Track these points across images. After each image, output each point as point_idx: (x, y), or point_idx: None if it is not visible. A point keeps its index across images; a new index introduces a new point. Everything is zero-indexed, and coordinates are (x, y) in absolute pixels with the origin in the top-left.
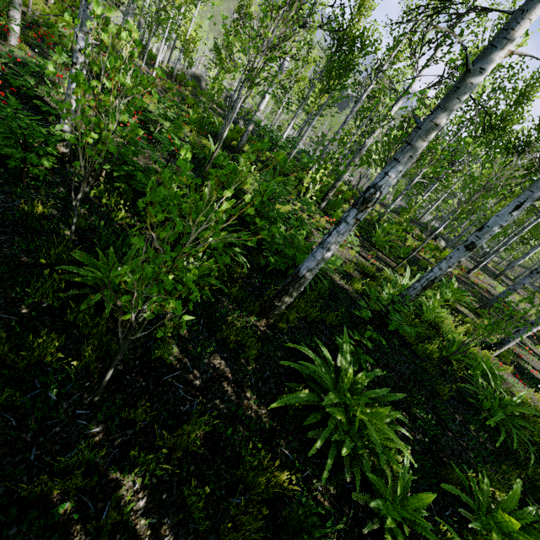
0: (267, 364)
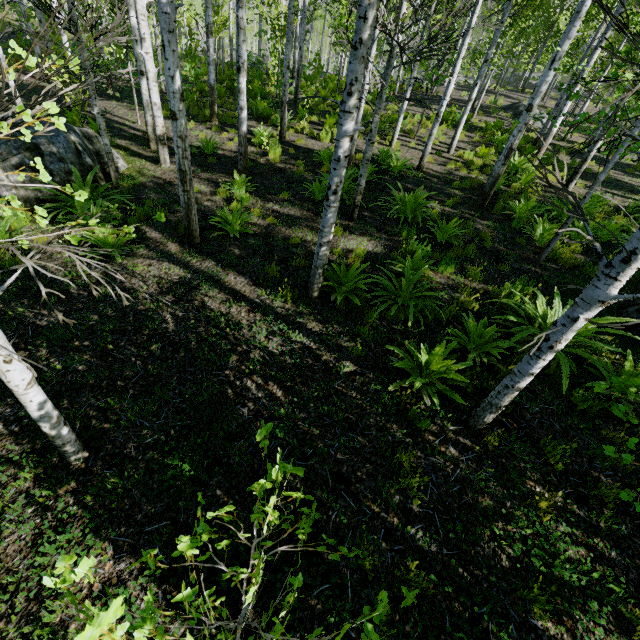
0: None
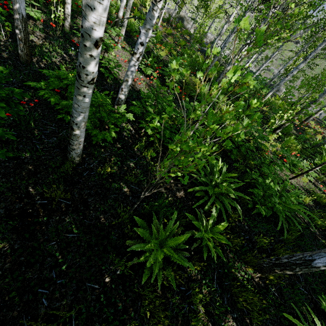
0: (265, 324)
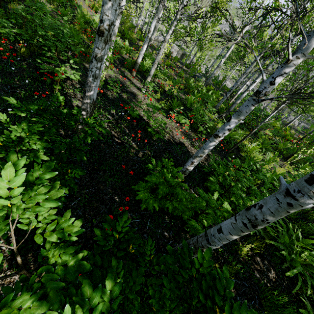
0: None
